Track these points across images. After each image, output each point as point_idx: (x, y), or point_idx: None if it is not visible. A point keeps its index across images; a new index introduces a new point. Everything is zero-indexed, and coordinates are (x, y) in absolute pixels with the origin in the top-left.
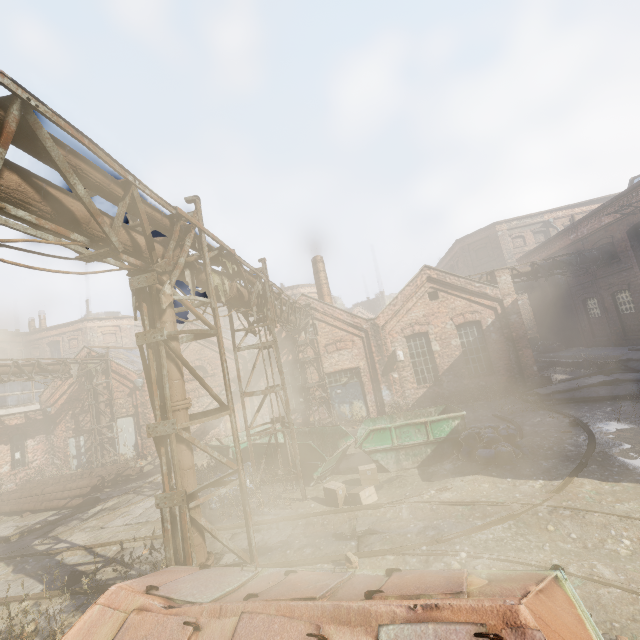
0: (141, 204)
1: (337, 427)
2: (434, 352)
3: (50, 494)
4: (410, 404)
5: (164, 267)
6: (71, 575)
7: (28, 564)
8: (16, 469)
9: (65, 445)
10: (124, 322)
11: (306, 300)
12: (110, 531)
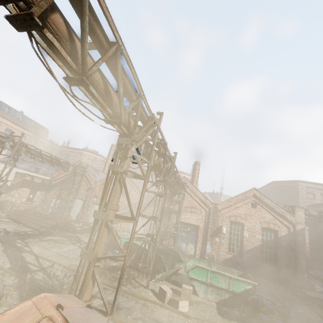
0: (140, 106)
1: (178, 254)
2: (244, 237)
3: (34, 220)
4: (220, 260)
5: (136, 138)
6: (24, 267)
7: (10, 250)
8: (27, 202)
9: (50, 200)
10: (98, 157)
11: (185, 180)
12: (49, 253)
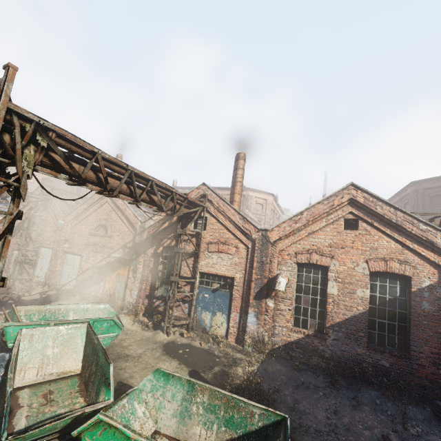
0: None
1: (107, 365)
2: (328, 295)
3: None
4: (276, 345)
5: None
6: None
7: None
8: None
9: (11, 254)
10: None
11: (205, 190)
12: None
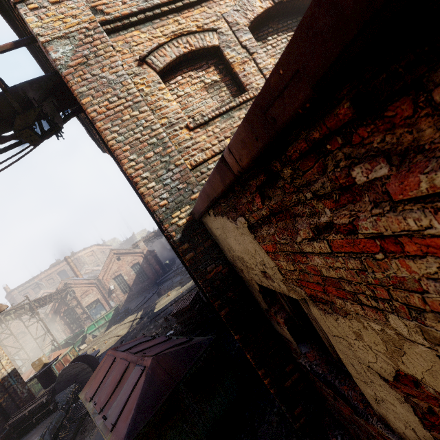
0: None
1: (81, 330)
2: (126, 280)
3: None
4: (123, 302)
5: None
6: None
7: None
8: None
9: None
10: None
11: (65, 281)
12: None
